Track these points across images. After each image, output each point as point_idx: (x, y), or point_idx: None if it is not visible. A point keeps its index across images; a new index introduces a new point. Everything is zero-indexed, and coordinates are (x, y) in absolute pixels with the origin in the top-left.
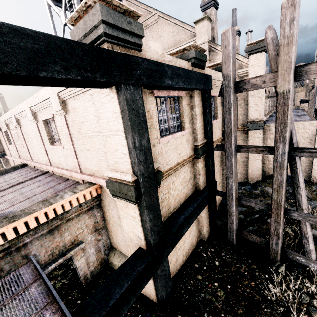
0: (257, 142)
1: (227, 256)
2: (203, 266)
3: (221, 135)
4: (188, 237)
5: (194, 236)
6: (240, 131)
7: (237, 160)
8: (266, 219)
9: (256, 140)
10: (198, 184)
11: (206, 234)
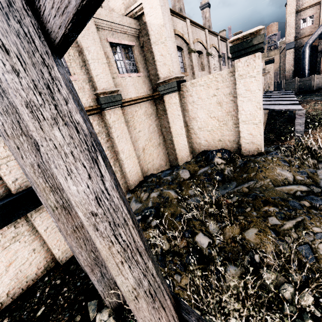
0: (176, 111)
1: (65, 295)
2: (13, 321)
3: (96, 103)
4: (2, 273)
5: (33, 264)
6: (158, 99)
7: (164, 138)
8: (150, 221)
9: (174, 108)
10: (8, 185)
11: (65, 254)
